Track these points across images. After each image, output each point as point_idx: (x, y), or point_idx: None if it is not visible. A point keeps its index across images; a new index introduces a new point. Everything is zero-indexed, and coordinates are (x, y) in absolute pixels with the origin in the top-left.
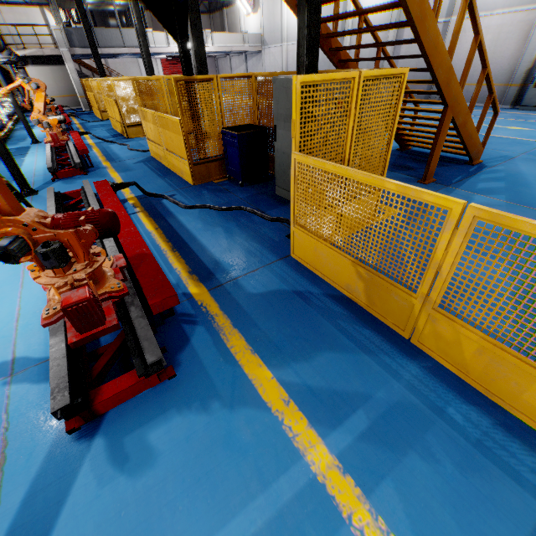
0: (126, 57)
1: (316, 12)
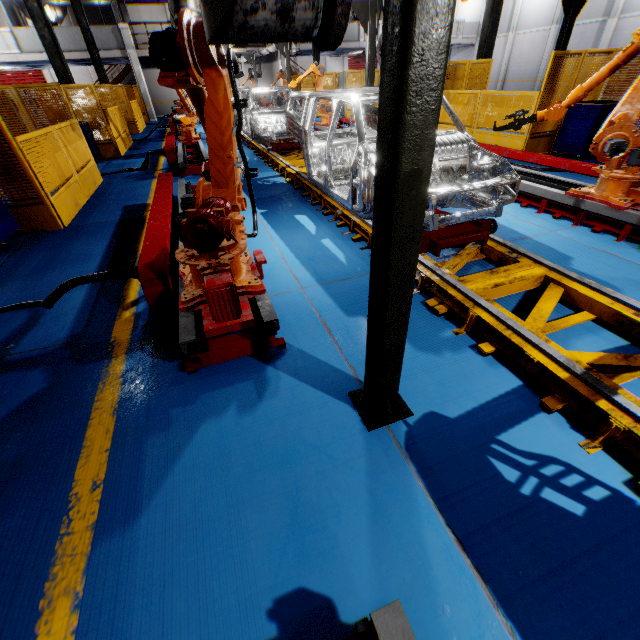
0: (321, 54)
1: None
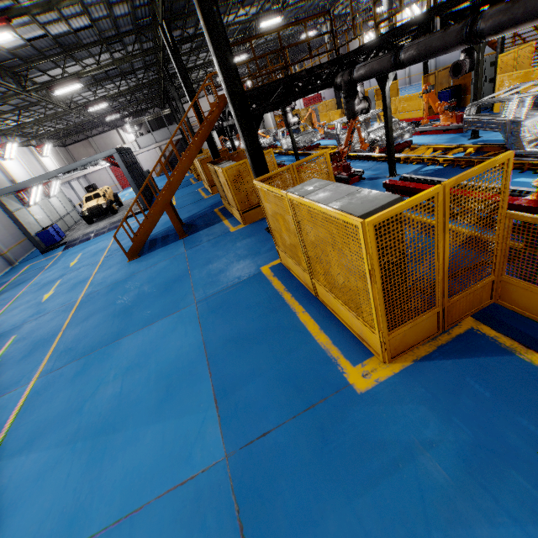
0: None
1: (503, 38)
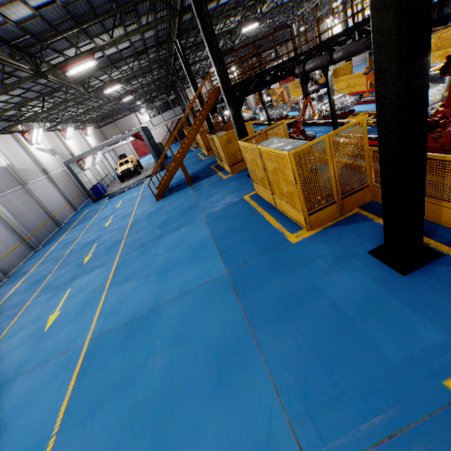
0: None
1: None
